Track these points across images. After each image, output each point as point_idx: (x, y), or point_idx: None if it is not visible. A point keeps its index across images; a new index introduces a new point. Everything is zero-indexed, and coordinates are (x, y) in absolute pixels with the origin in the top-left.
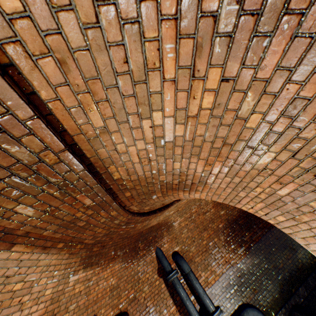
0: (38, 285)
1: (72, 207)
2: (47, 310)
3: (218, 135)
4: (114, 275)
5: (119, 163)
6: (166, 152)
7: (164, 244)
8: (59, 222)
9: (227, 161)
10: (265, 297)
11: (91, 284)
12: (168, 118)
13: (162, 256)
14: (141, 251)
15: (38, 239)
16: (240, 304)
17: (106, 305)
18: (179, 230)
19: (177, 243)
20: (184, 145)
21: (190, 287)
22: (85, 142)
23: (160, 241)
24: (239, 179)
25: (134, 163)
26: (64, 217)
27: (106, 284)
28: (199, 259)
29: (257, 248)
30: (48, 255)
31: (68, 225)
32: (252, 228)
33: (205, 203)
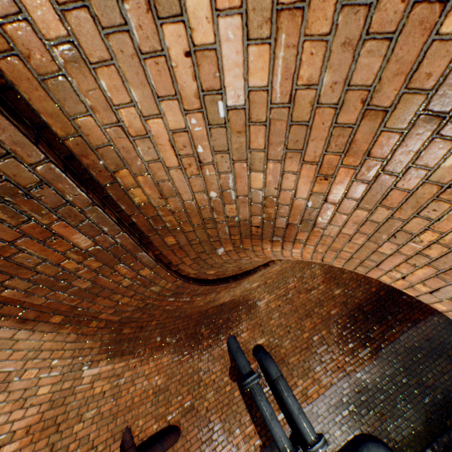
0: (21, 380)
1: (49, 248)
2: (44, 417)
3: (356, 80)
4: (161, 372)
5: (138, 165)
6: (232, 141)
7: (241, 333)
8: (28, 275)
9: (367, 166)
10: (399, 428)
11: (122, 383)
12: (226, 19)
13: (237, 349)
14: (206, 340)
15: (3, 305)
16: (357, 434)
17: (146, 414)
18: (267, 314)
19: (262, 332)
20: (270, 122)
21: (279, 399)
22: (36, 90)
23: (235, 327)
24: (387, 214)
25: (169, 169)
26: (38, 267)
27: (147, 384)
28: (296, 360)
29: (391, 351)
30: (34, 333)
31: (53, 284)
32: (385, 320)
33: (311, 275)
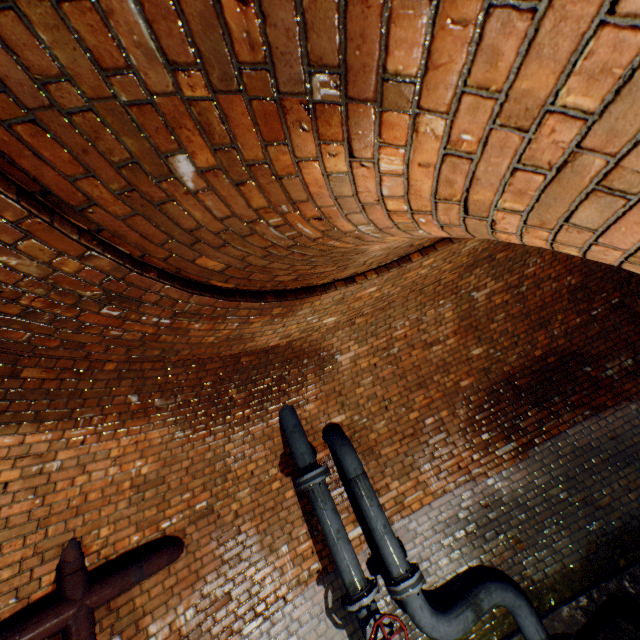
0: None
1: None
2: None
3: None
4: (149, 455)
5: None
6: None
7: (305, 403)
8: None
9: None
10: (541, 563)
11: (56, 469)
12: None
13: (294, 428)
14: (239, 410)
15: None
16: (473, 566)
17: (118, 519)
18: (353, 377)
19: (342, 406)
20: None
21: (358, 507)
22: None
23: (295, 393)
24: None
25: None
26: None
27: (119, 473)
28: (392, 452)
29: (550, 450)
30: None
31: None
32: (549, 403)
33: (436, 318)
